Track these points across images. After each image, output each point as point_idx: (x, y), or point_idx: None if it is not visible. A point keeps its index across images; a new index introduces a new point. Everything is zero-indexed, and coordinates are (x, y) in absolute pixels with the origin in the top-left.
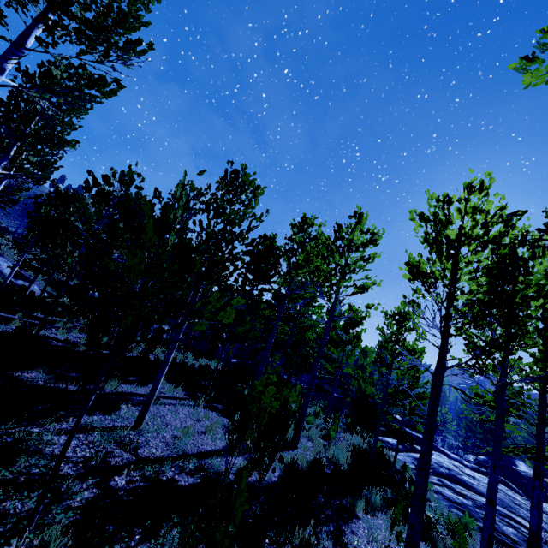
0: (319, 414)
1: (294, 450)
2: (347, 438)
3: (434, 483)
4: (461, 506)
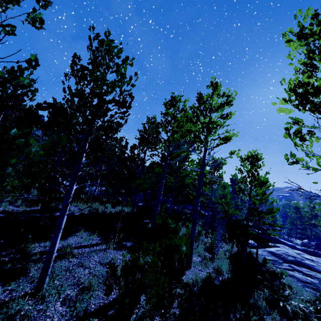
0: (201, 232)
1: (188, 270)
2: (222, 246)
3: (287, 269)
4: (311, 285)
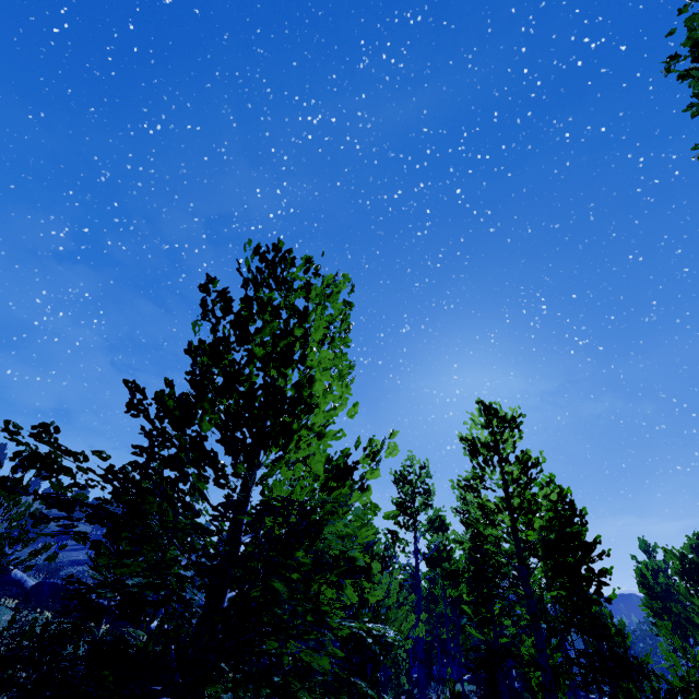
0: None
1: None
2: None
3: None
4: None
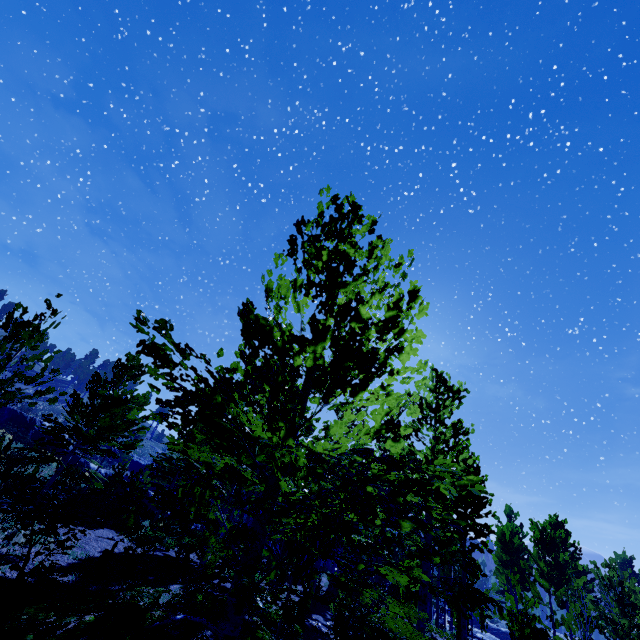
0: None
1: None
2: None
3: None
4: None
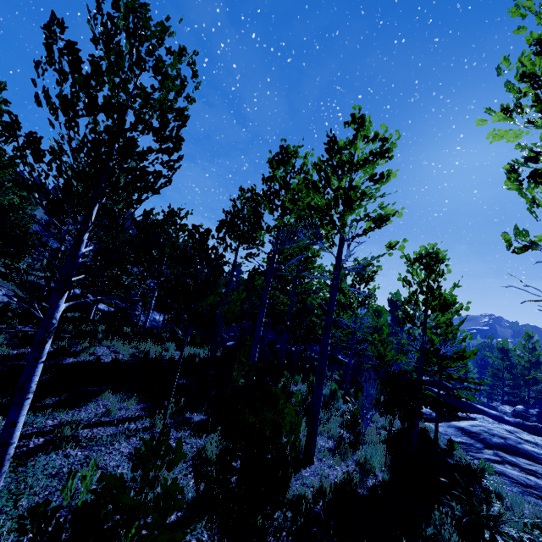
0: (337, 393)
1: (309, 467)
2: (374, 419)
3: (492, 460)
4: (538, 490)
